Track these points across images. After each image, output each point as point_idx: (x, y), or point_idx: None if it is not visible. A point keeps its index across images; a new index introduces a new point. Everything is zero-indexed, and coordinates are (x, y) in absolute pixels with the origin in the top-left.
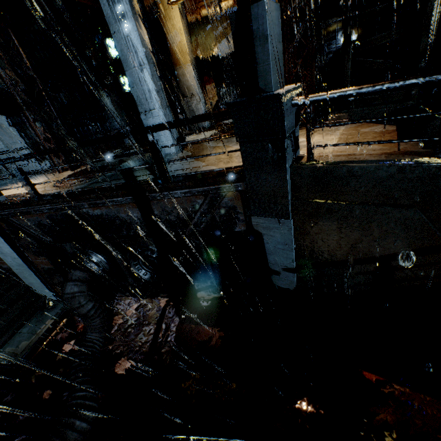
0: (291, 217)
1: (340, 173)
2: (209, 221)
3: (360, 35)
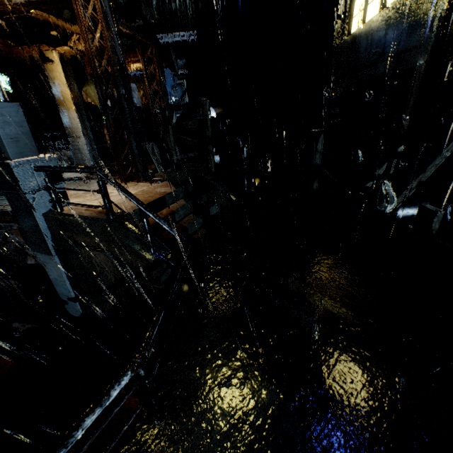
0: (56, 254)
1: (67, 223)
2: (3, 254)
3: (218, 113)
